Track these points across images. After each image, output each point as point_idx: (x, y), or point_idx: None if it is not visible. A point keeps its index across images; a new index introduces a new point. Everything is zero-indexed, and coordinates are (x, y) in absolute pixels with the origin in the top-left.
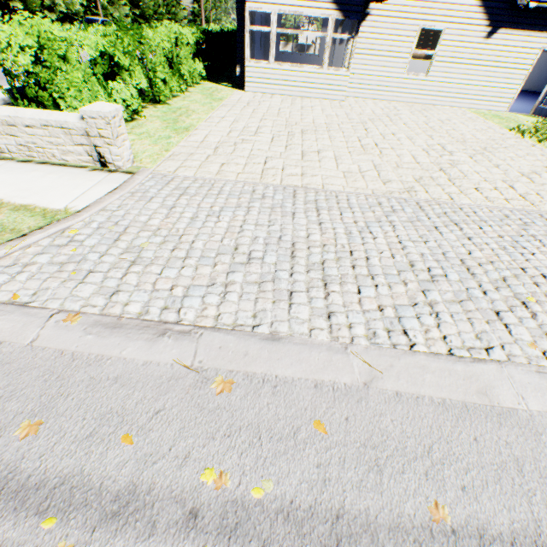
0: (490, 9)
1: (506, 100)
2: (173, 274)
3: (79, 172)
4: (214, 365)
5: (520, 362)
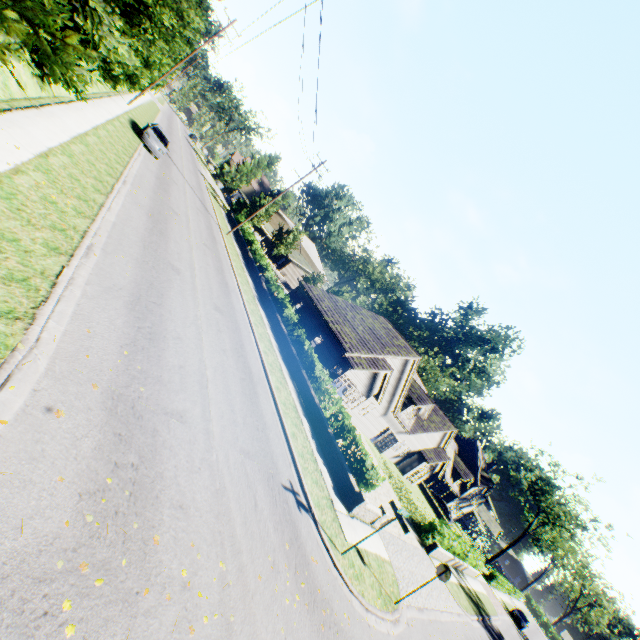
0: (387, 409)
1: (372, 435)
2: (411, 589)
3: (371, 529)
4: (428, 617)
5: (438, 609)
